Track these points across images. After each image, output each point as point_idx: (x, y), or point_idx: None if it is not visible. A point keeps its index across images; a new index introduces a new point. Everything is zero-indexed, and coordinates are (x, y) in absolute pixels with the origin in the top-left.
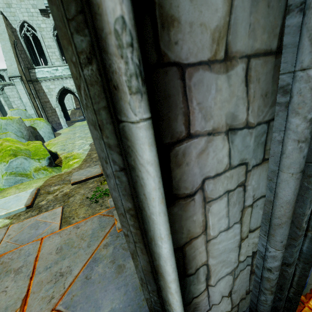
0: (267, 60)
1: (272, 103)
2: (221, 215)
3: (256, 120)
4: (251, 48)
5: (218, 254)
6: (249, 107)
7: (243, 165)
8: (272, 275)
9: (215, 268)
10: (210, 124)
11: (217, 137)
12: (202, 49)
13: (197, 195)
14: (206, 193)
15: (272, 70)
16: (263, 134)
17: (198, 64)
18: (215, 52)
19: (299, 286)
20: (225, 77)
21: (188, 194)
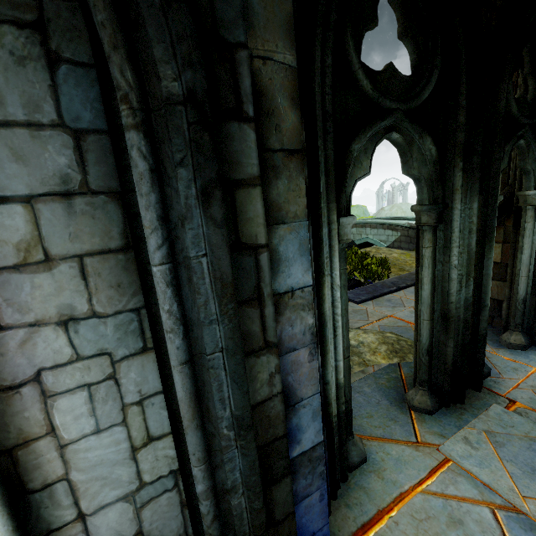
0: (107, 257)
1: (136, 292)
2: (77, 413)
3: (110, 309)
4: (81, 250)
5: (88, 466)
6: (93, 298)
7: (105, 355)
8: (202, 506)
9: (86, 486)
10: (31, 316)
11: (45, 328)
12: (5, 258)
13: (26, 387)
14: (46, 386)
15: (120, 265)
16: (130, 322)
17: (1, 268)
18: (25, 258)
19: (254, 528)
20: (49, 275)
21: (9, 386)
